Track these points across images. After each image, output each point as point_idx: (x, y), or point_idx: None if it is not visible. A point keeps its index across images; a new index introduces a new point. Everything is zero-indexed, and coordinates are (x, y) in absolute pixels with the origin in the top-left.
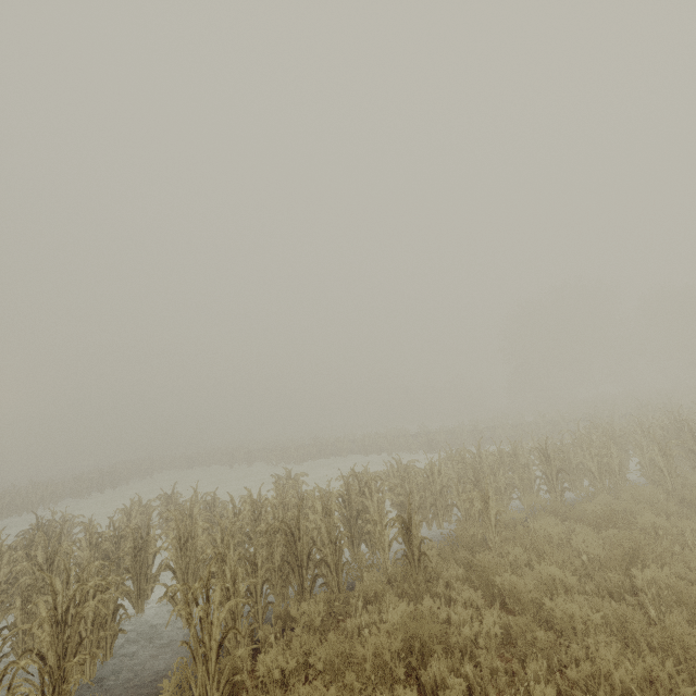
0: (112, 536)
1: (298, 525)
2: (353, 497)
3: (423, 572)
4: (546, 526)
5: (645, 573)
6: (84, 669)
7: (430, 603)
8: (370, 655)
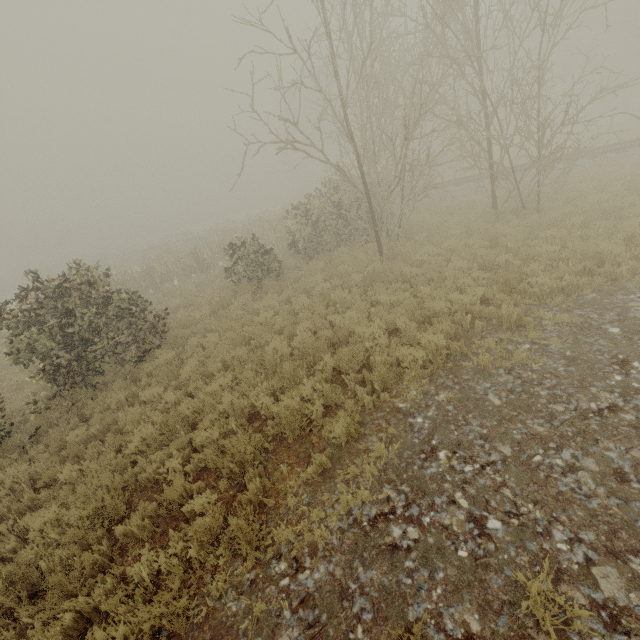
0: None
1: None
2: None
3: None
4: None
5: None
6: None
7: None
8: None
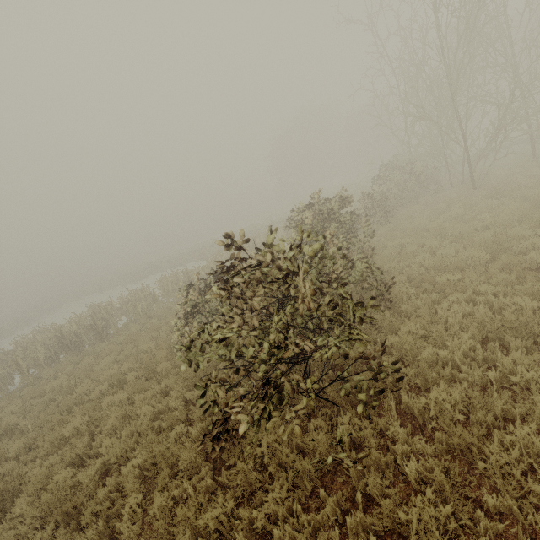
0: (6, 355)
1: (62, 335)
2: (99, 315)
3: (106, 336)
4: (155, 309)
5: (150, 322)
6: (4, 389)
7: (99, 345)
8: (67, 362)
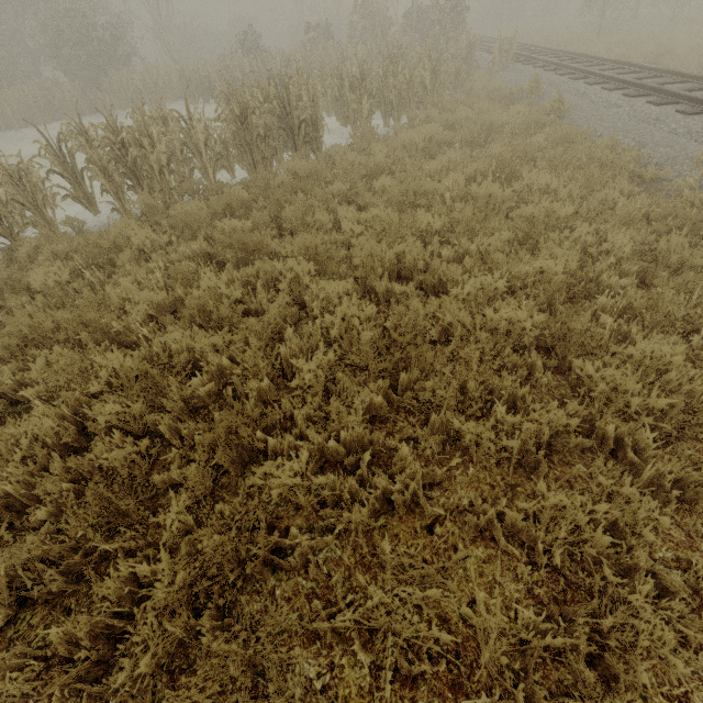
0: None
1: None
2: None
3: None
4: None
5: None
6: None
7: None
8: None
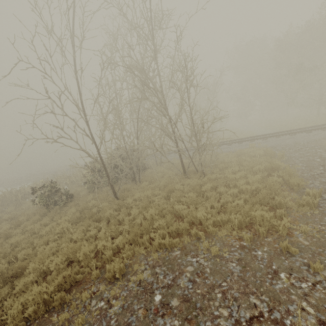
0: None
1: None
2: None
3: None
4: None
5: None
6: None
7: None
8: None
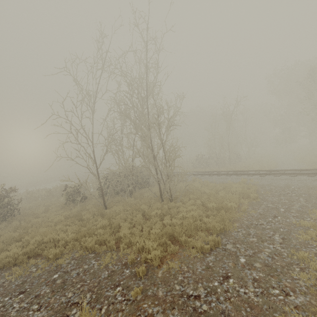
0: None
1: None
2: None
3: None
4: None
5: None
6: None
7: None
8: None
